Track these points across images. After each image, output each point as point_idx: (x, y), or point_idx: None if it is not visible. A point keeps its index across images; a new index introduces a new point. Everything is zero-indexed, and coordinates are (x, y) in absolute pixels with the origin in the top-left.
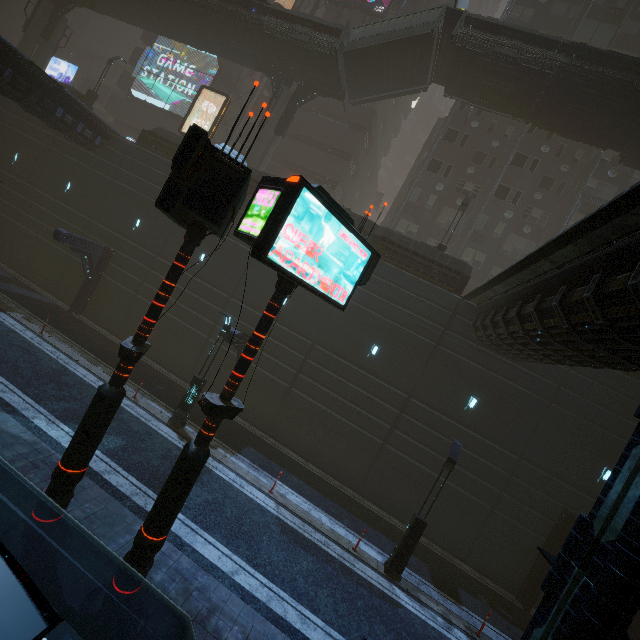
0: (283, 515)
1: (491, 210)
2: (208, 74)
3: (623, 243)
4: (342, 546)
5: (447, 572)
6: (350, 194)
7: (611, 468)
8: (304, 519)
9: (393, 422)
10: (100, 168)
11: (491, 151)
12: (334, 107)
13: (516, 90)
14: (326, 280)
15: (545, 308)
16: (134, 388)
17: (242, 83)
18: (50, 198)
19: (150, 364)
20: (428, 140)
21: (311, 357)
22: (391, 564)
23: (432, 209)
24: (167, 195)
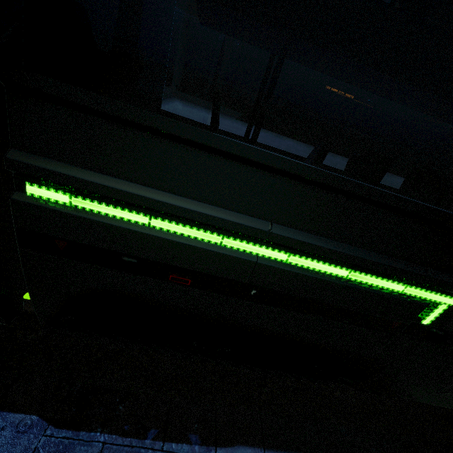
0: None
1: None
2: None
3: None
4: None
5: None
6: None
7: None
8: None
9: None
10: None
11: None
12: None
13: None
14: None
15: None
16: None
17: None
18: None
19: None
20: None
21: None
22: None
23: None
24: None
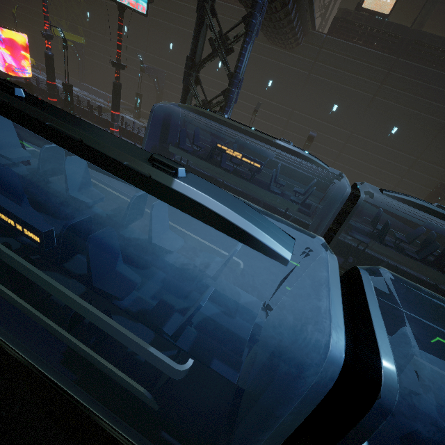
0: None
1: None
2: None
3: None
4: None
5: None
6: None
7: None
8: None
9: None
10: (298, 65)
11: None
12: None
13: None
14: None
15: None
16: None
17: None
18: (256, 97)
19: None
20: None
21: None
22: None
23: None
24: None
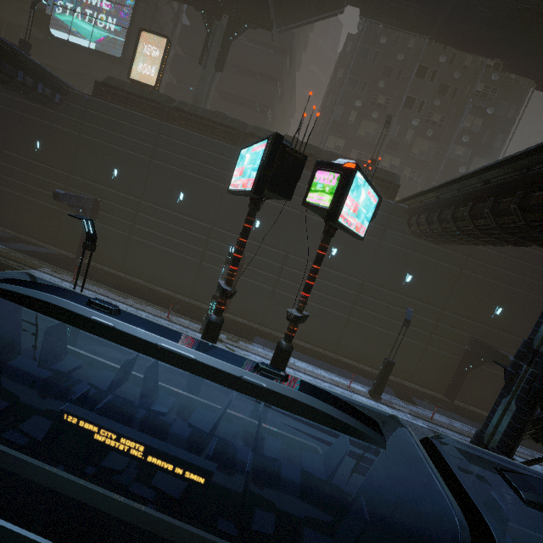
0: (300, 376)
1: (402, 120)
2: (126, 5)
3: (540, 171)
4: (341, 387)
5: (403, 390)
6: (278, 115)
7: (501, 306)
8: (313, 376)
9: (354, 301)
10: (65, 124)
11: (397, 64)
12: (255, 32)
13: (423, 11)
14: (358, 224)
15: (476, 213)
16: (162, 311)
17: (159, 11)
18: (23, 159)
19: (159, 290)
20: (341, 57)
21: (287, 264)
22: (374, 391)
23: (354, 124)
24: (258, 185)
